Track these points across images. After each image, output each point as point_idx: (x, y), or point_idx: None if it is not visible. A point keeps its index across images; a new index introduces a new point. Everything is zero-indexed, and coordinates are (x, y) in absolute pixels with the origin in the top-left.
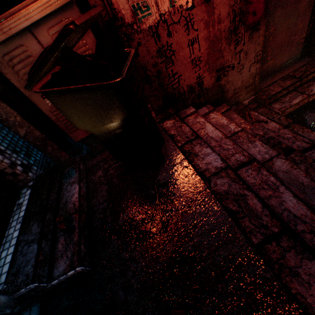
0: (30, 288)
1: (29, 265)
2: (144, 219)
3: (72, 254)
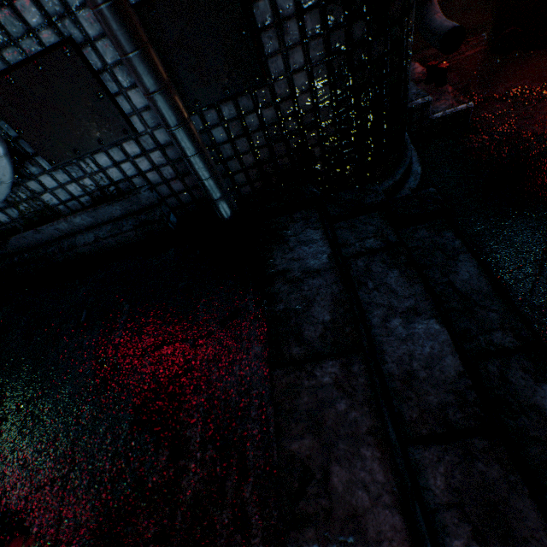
0: (427, 100)
1: (411, 90)
2: (546, 84)
3: (453, 98)
